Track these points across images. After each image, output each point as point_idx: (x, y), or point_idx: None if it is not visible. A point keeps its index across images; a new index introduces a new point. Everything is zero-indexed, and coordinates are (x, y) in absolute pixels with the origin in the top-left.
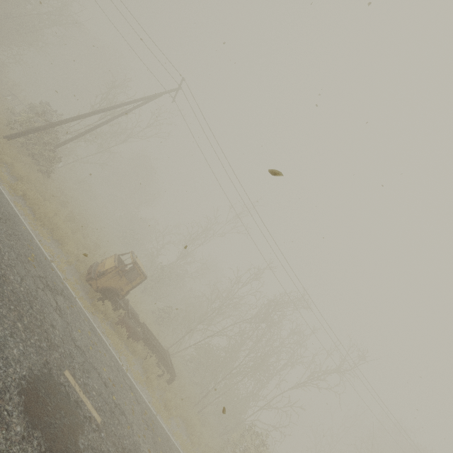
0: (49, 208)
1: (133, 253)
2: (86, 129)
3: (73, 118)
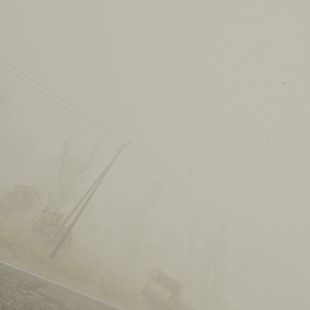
0: (108, 280)
1: (161, 271)
2: (79, 201)
3: (83, 208)
